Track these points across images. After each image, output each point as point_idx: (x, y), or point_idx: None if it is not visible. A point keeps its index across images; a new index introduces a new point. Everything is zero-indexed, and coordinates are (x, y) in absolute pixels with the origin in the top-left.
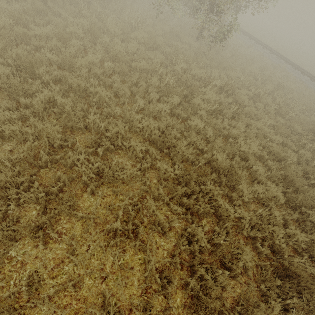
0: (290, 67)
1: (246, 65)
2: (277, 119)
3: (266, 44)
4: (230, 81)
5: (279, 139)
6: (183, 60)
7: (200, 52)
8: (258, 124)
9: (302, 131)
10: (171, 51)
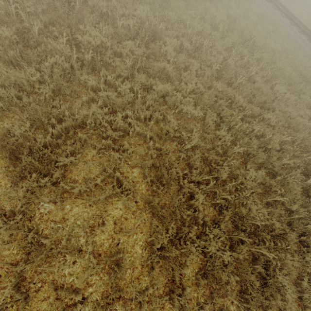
0: (286, 21)
1: (208, 8)
2: (214, 85)
3: None
4: (153, 23)
5: (195, 112)
6: None
7: None
8: (159, 87)
9: (244, 104)
10: None
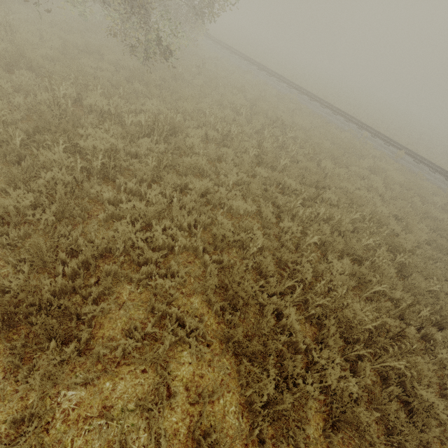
0: (306, 98)
1: (224, 94)
2: (257, 172)
3: (279, 72)
4: (169, 116)
5: (247, 206)
6: (71, 83)
7: (135, 76)
8: (198, 185)
9: (297, 187)
10: (57, 70)
